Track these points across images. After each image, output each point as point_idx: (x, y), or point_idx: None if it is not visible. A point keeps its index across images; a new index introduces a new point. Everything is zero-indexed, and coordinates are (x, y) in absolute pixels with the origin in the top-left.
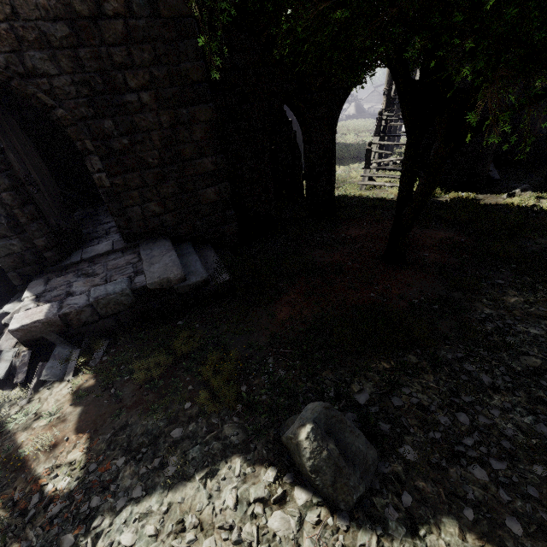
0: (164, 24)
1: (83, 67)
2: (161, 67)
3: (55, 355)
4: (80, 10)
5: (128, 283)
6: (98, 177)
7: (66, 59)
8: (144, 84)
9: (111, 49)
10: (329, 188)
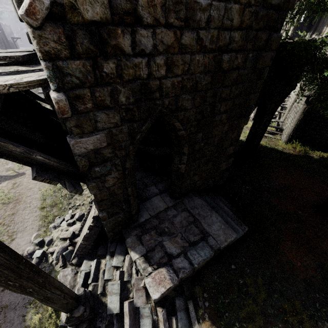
0: (254, 71)
1: (205, 102)
2: (240, 97)
3: (178, 307)
4: (224, 66)
5: (210, 247)
6: (180, 167)
7: (199, 98)
8: (227, 109)
9: (223, 89)
10: (256, 145)
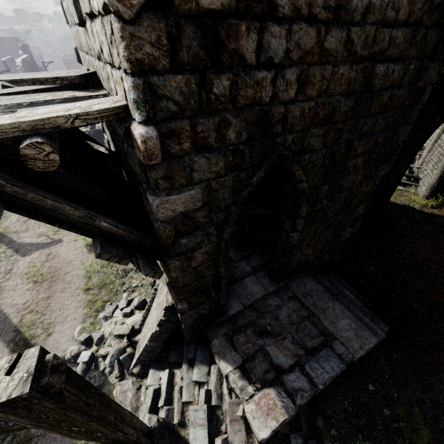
0: (411, 92)
1: (339, 139)
2: (385, 132)
3: None
4: (375, 84)
5: (339, 358)
6: (291, 236)
7: (333, 133)
8: (366, 149)
9: (366, 120)
10: (384, 202)
